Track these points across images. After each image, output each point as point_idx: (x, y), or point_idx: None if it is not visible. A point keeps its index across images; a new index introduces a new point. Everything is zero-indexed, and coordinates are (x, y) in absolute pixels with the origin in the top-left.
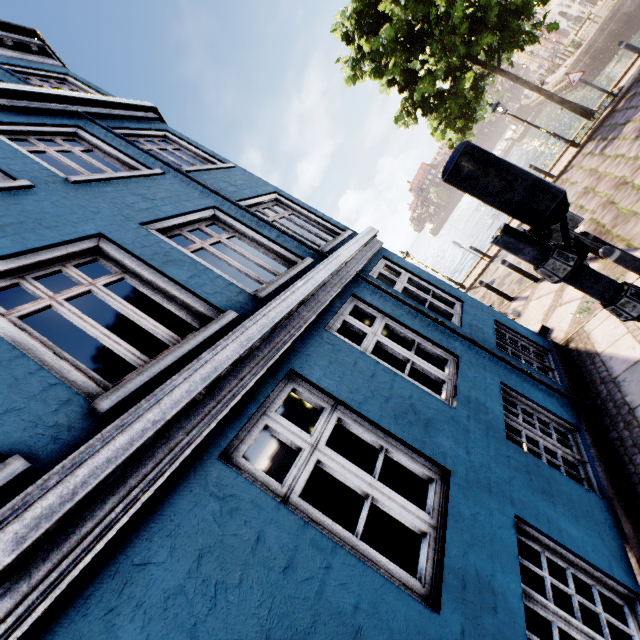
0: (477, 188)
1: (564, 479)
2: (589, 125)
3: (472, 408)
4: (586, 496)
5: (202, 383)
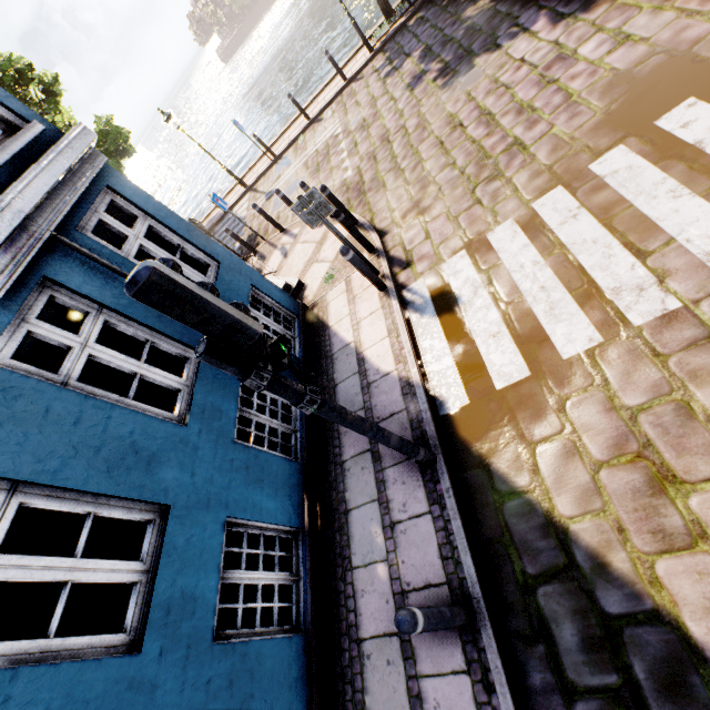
0: (172, 315)
1: (276, 459)
2: (386, 27)
3: (206, 419)
4: (289, 467)
5: None
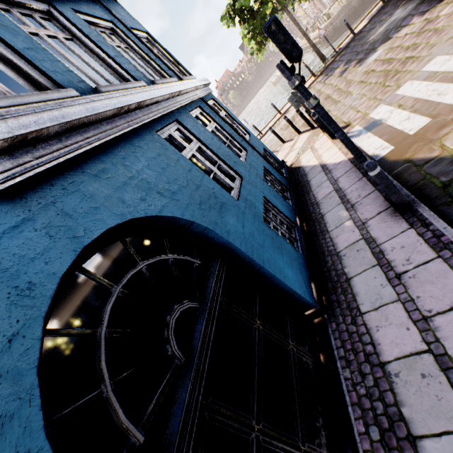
0: (275, 39)
1: (281, 197)
2: (323, 66)
3: (252, 167)
4: (287, 203)
5: (147, 97)
